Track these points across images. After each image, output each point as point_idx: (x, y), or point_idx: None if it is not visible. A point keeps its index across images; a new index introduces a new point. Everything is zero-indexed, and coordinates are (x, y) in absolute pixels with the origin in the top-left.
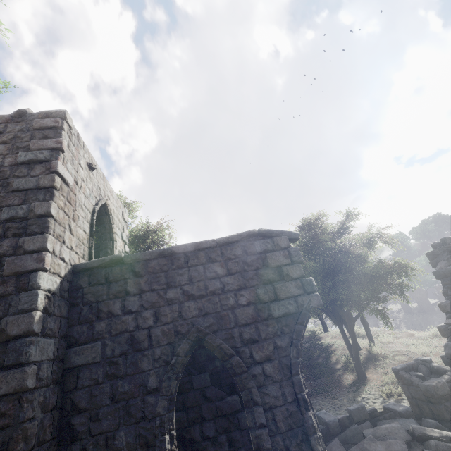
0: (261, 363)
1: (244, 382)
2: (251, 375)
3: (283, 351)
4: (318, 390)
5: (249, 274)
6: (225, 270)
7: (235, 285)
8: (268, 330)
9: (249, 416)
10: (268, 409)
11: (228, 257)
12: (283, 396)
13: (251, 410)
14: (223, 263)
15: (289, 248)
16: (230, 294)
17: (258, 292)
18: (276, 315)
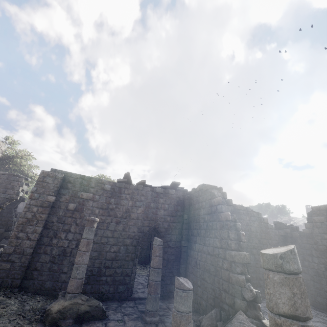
0: None
1: None
2: None
3: None
4: None
5: (3, 184)
6: None
7: None
8: None
9: None
10: None
11: (1, 178)
12: None
13: None
14: None
15: (21, 182)
16: None
17: (1, 189)
18: (1, 197)
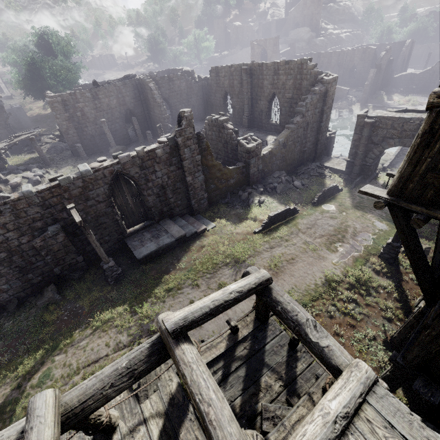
0: None
1: None
2: None
3: (3, 125)
4: (49, 130)
5: None
6: None
7: None
8: None
9: None
10: (2, 134)
11: None
12: (5, 132)
13: None
14: None
15: None
16: None
17: None
18: None
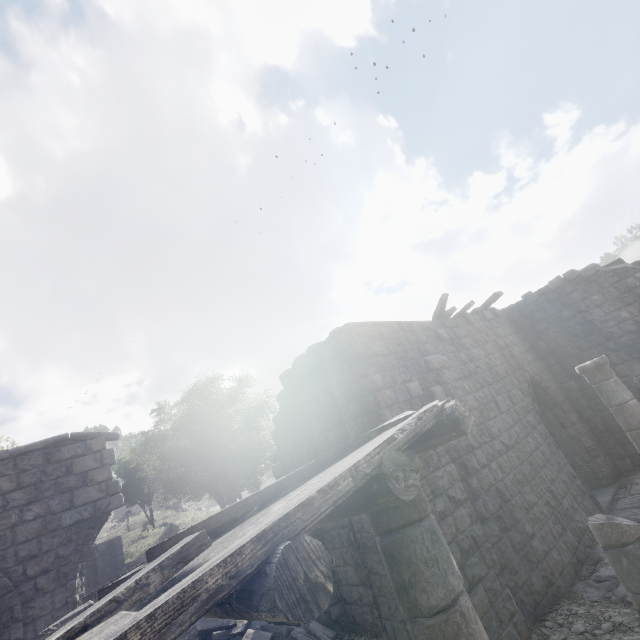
0: (35, 578)
1: (7, 602)
2: (18, 593)
3: (65, 560)
4: None
5: (46, 485)
6: (15, 485)
7: (24, 500)
8: (54, 541)
9: (6, 636)
10: (30, 621)
11: (23, 469)
12: (52, 604)
13: (9, 628)
14: (14, 476)
15: (104, 450)
16: (13, 511)
17: (51, 503)
18: (67, 524)
